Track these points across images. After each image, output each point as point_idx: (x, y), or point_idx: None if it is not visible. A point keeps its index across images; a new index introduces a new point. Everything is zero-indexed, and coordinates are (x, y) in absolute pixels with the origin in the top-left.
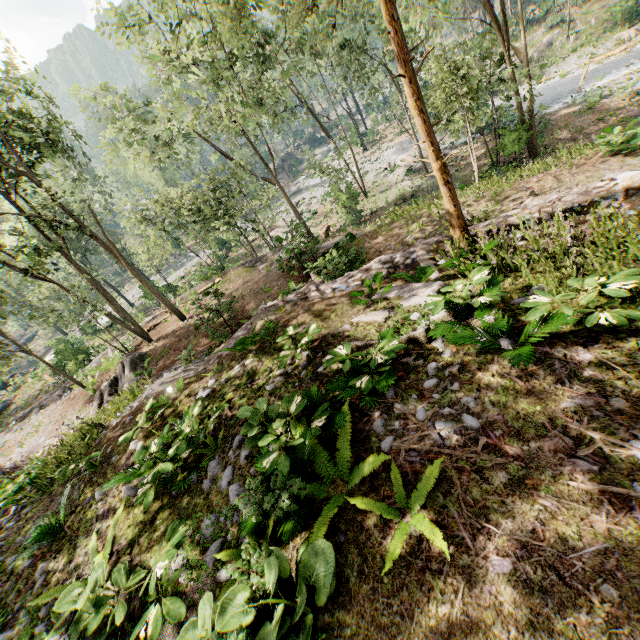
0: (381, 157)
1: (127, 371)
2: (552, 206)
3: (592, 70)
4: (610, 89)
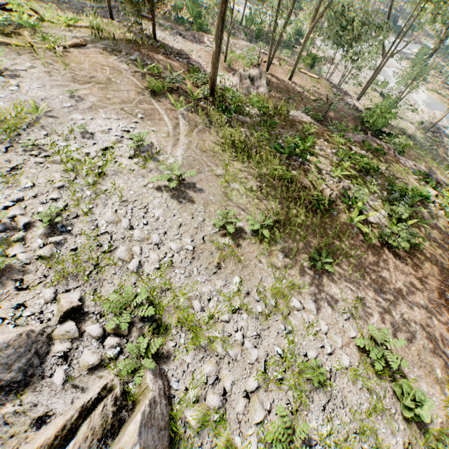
0: (415, 94)
1: (265, 81)
2: None
3: None
4: None
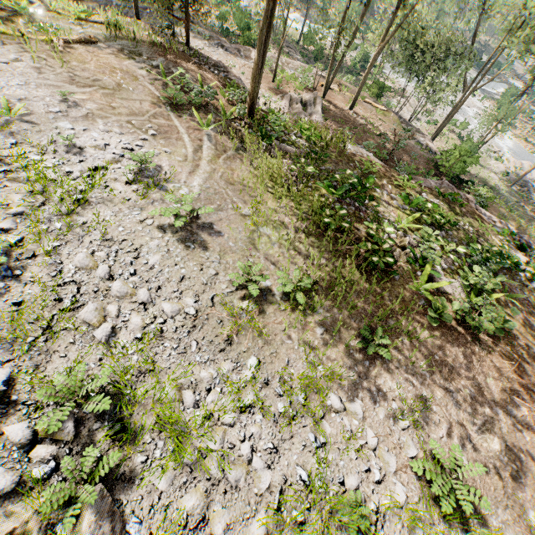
0: (499, 139)
1: (320, 108)
2: None
3: None
4: None
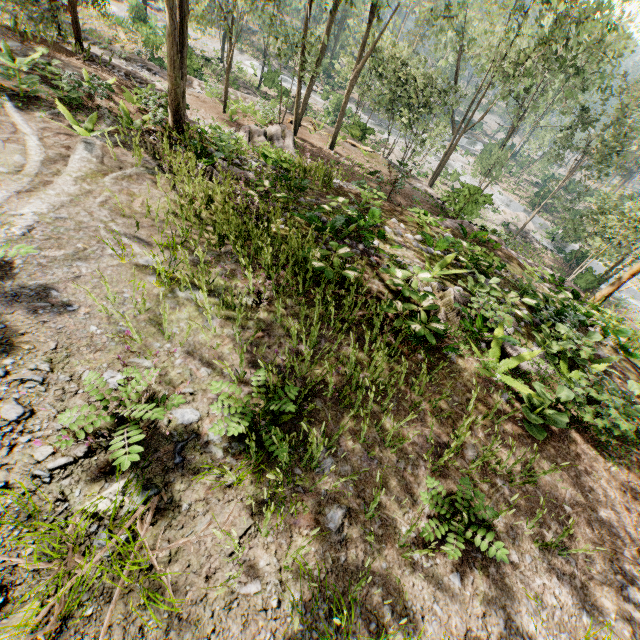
0: (491, 192)
1: (291, 142)
2: (634, 329)
3: (632, 289)
4: (631, 308)
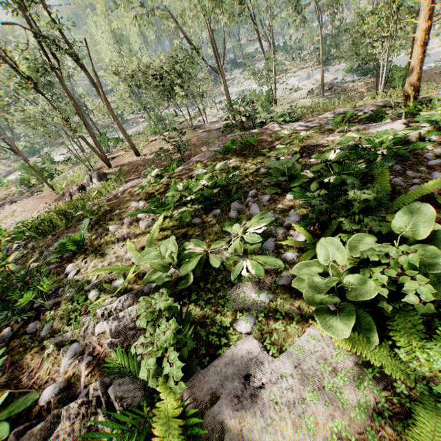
0: (287, 81)
1: (95, 180)
2: None
3: None
4: None
